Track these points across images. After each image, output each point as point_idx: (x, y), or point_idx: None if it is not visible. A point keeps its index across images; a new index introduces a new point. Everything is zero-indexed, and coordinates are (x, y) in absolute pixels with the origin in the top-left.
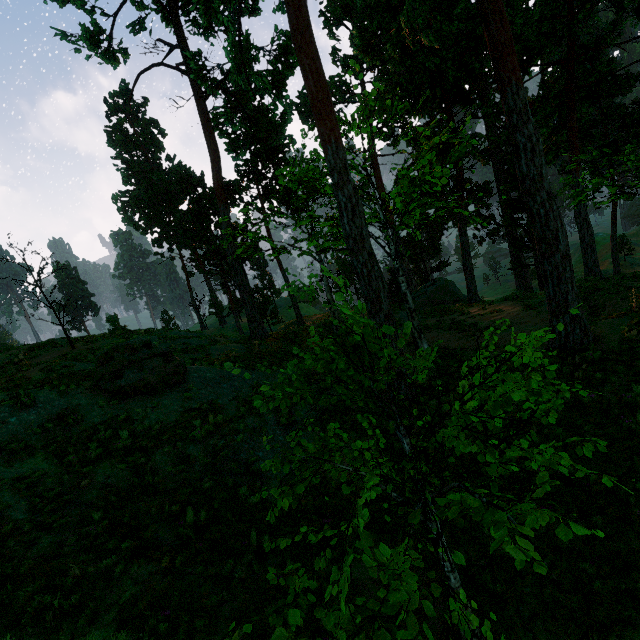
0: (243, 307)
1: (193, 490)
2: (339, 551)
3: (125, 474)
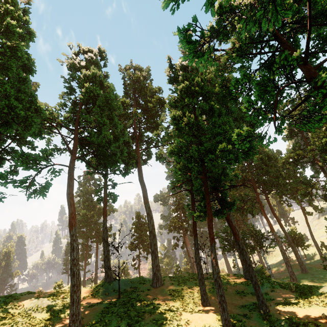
0: None
1: None
2: None
3: None
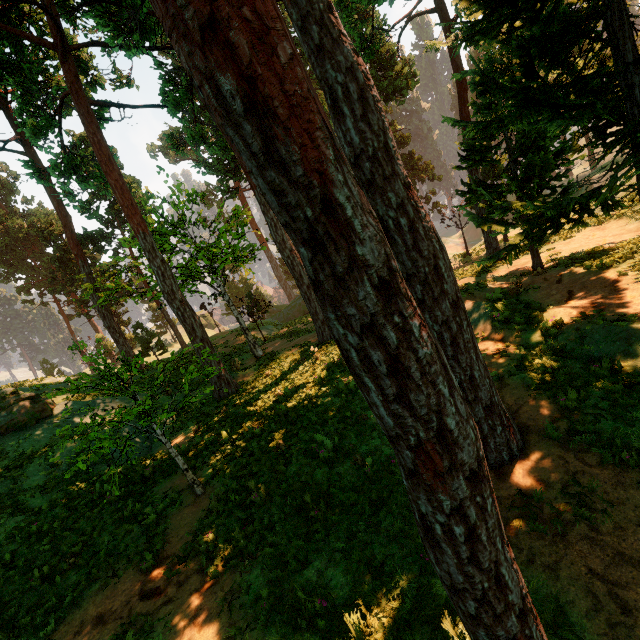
0: (135, 342)
1: (61, 481)
2: (153, 481)
3: (5, 484)
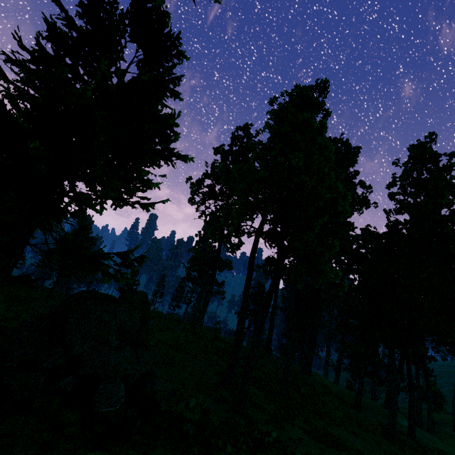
0: None
1: None
2: None
3: None
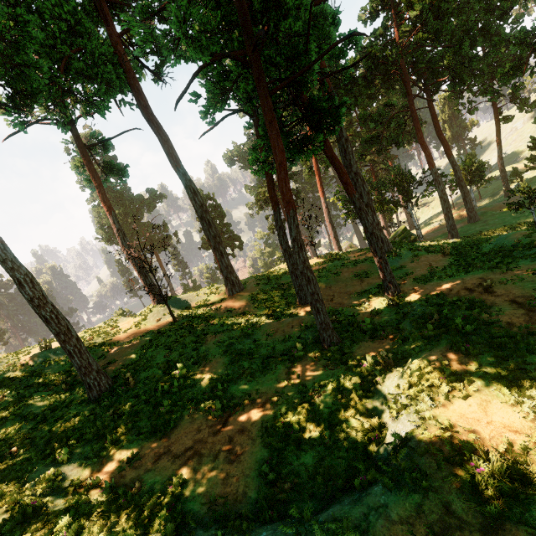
0: None
1: None
2: None
3: None
